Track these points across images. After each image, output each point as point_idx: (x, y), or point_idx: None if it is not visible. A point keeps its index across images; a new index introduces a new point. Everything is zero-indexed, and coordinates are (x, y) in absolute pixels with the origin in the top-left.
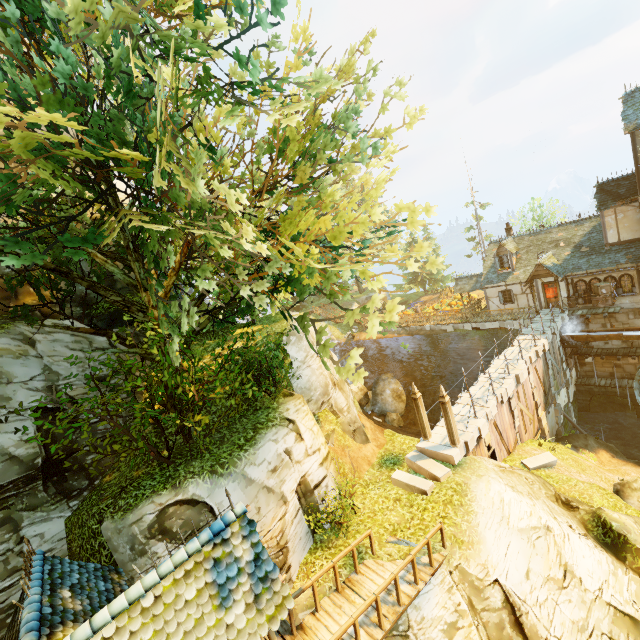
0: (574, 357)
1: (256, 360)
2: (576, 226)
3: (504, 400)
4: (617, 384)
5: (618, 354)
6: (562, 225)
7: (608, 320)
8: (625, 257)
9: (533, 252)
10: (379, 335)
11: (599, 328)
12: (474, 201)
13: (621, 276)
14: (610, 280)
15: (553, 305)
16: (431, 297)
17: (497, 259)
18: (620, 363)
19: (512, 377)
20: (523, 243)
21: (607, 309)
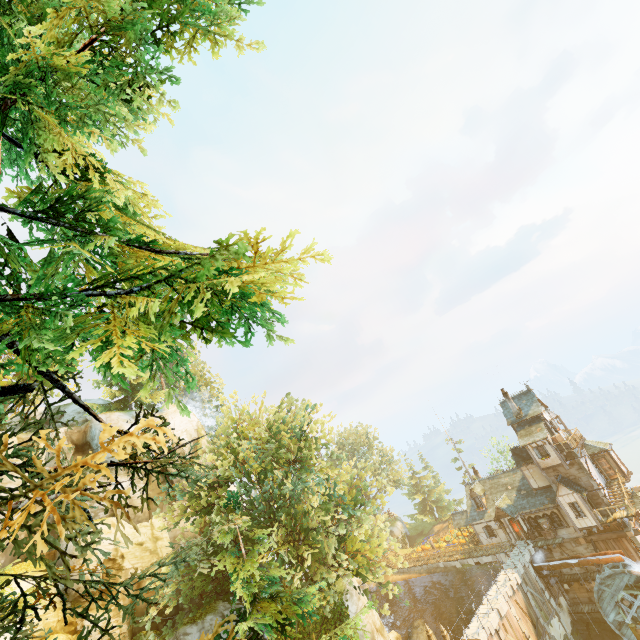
0: (557, 584)
1: (337, 614)
2: (513, 473)
3: (492, 632)
4: (595, 609)
5: (580, 579)
6: (505, 472)
7: (560, 549)
8: (546, 499)
9: (494, 493)
10: (404, 575)
11: (560, 556)
12: (450, 439)
13: (550, 513)
14: (546, 516)
15: (522, 537)
16: (442, 526)
17: (472, 500)
18: (589, 587)
19: (494, 611)
20: (486, 485)
21: (554, 540)
